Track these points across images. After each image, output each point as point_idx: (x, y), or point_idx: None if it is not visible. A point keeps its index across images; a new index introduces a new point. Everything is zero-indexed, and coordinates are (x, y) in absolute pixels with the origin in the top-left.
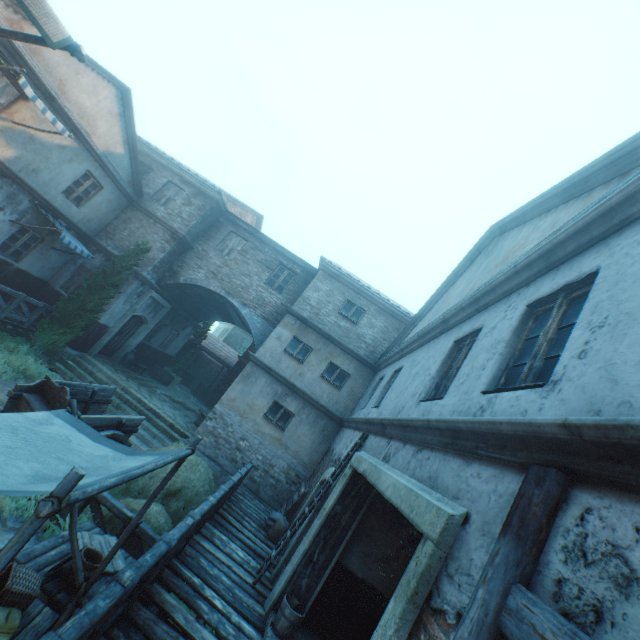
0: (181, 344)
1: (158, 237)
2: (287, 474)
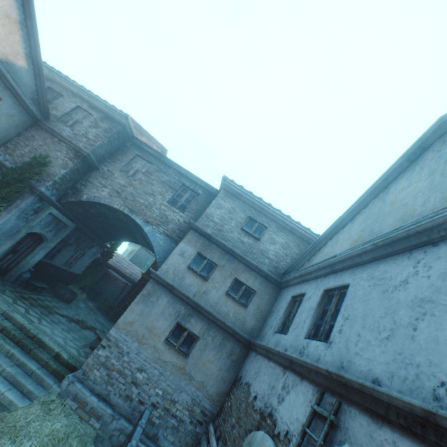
0: (87, 262)
1: (61, 154)
2: (191, 411)
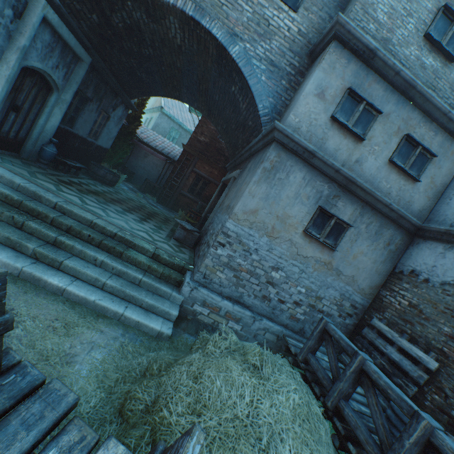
0: (114, 132)
1: None
2: (339, 306)
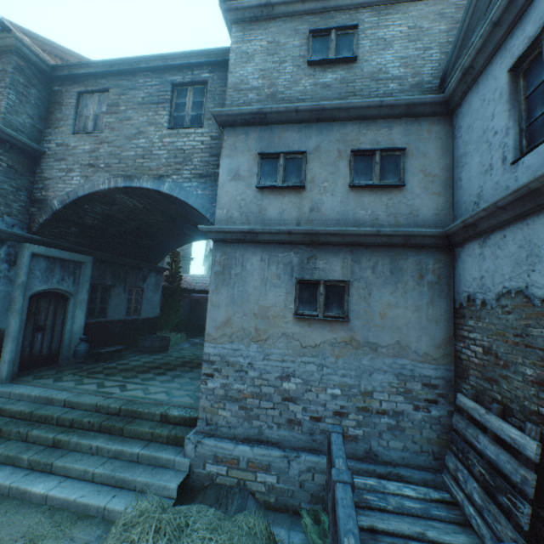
0: (157, 299)
1: None
2: (406, 393)
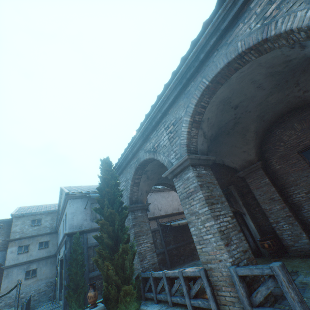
0: None
1: None
2: (47, 285)
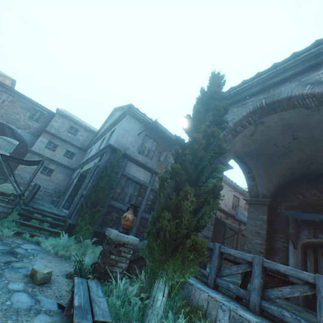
0: None
1: None
2: (55, 190)
